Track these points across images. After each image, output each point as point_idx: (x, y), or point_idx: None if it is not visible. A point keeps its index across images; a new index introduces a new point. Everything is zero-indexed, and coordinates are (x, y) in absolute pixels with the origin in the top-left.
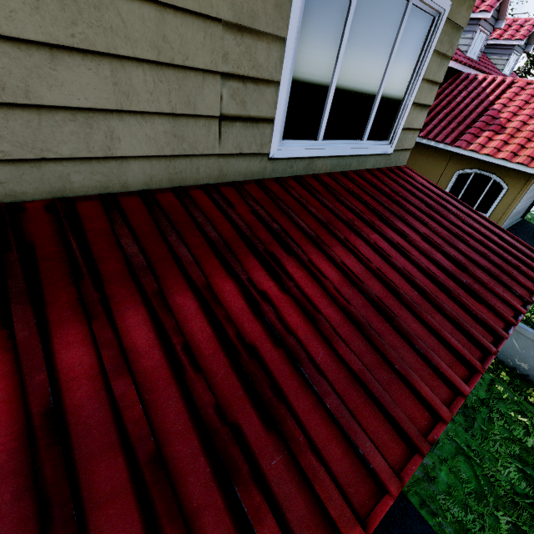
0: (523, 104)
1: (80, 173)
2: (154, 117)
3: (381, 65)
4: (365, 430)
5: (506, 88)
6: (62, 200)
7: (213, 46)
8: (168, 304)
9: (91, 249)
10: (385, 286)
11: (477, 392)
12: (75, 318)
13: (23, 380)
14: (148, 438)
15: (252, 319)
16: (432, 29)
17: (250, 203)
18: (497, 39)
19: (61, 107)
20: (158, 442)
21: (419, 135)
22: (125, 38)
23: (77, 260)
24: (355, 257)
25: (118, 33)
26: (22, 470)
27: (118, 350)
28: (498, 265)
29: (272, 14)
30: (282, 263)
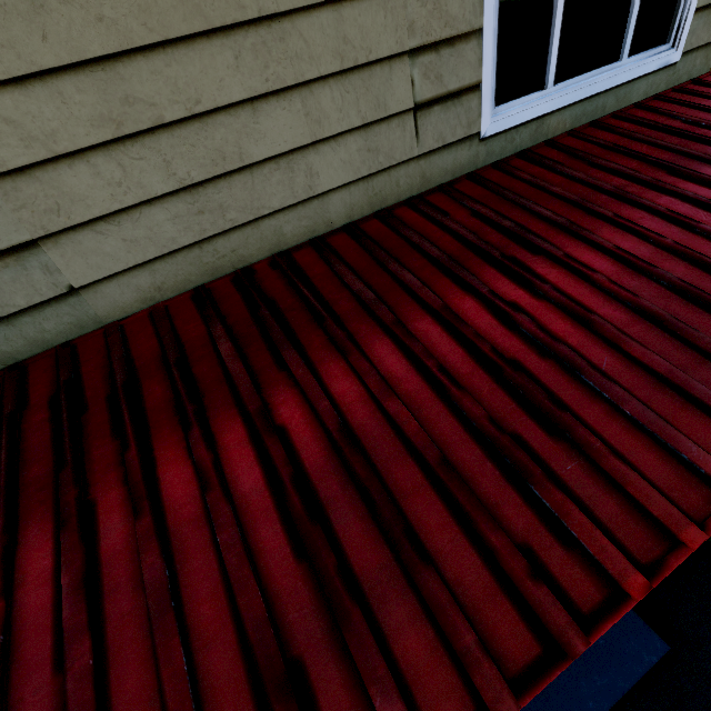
0: None
1: (290, 223)
2: (346, 136)
3: None
4: (688, 437)
5: None
6: (281, 255)
7: (395, 22)
8: (409, 331)
9: (321, 294)
10: (693, 265)
11: None
12: (332, 356)
13: (314, 407)
14: (432, 446)
15: (506, 334)
16: None
17: (468, 204)
18: None
19: (266, 159)
20: (440, 451)
21: None
22: (309, 60)
23: (314, 306)
24: (635, 236)
25: (303, 57)
26: (338, 470)
27: (378, 377)
28: None
29: None
30: (528, 266)
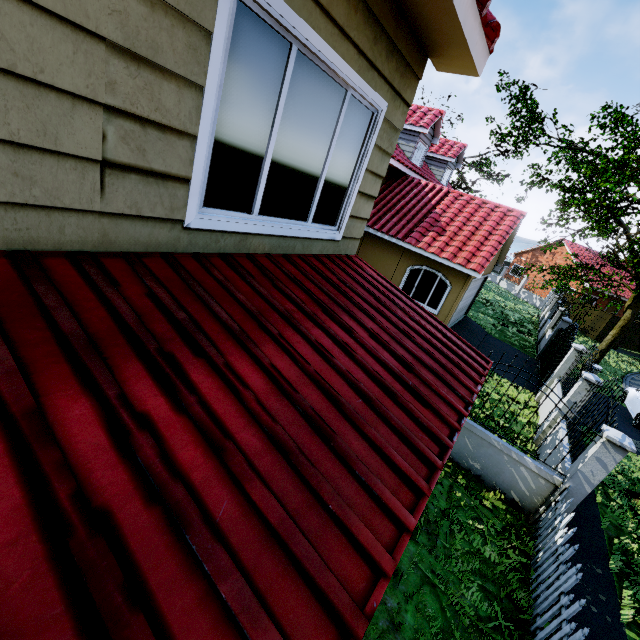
0: (458, 212)
1: None
2: None
3: (323, 146)
4: (280, 622)
5: (444, 196)
6: None
7: (90, 67)
8: None
9: None
10: (324, 394)
11: (438, 502)
12: None
13: None
14: None
15: (113, 463)
16: (372, 124)
17: (148, 282)
18: (435, 153)
19: None
20: None
21: (374, 227)
22: None
23: None
24: (290, 358)
25: None
26: None
27: None
28: (442, 364)
29: (183, 54)
30: (184, 368)
